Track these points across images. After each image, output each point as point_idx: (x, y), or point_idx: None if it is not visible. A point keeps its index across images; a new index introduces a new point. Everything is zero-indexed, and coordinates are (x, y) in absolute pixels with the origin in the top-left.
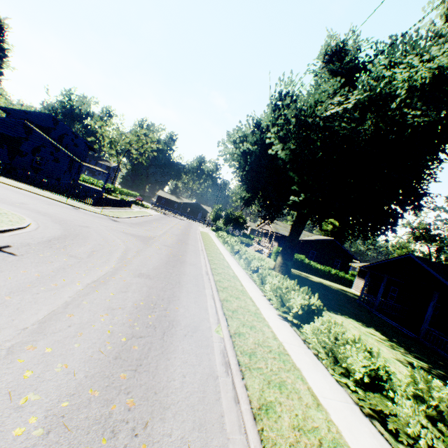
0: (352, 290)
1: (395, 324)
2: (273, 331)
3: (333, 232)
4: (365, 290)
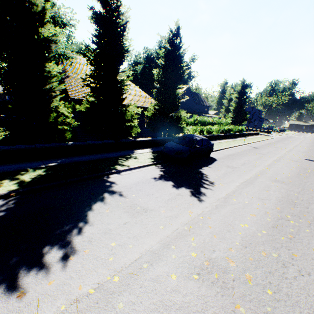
0: None
1: None
2: None
3: None
4: None
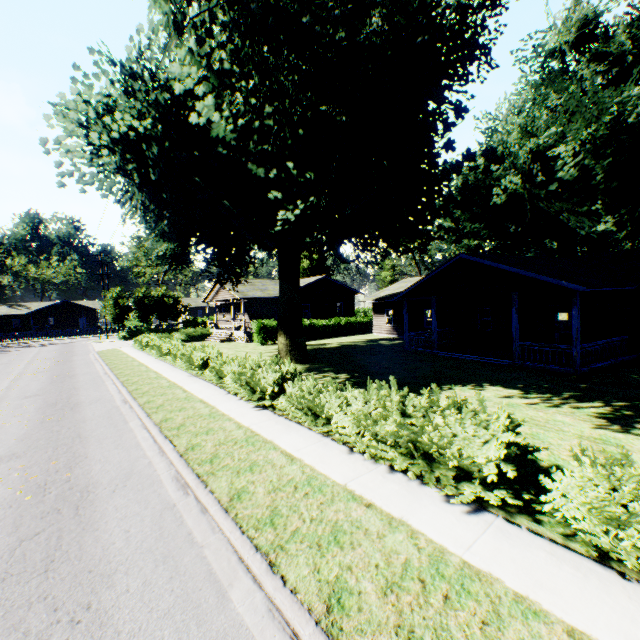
0: (375, 335)
1: (476, 357)
2: (568, 626)
3: (313, 268)
4: (392, 327)
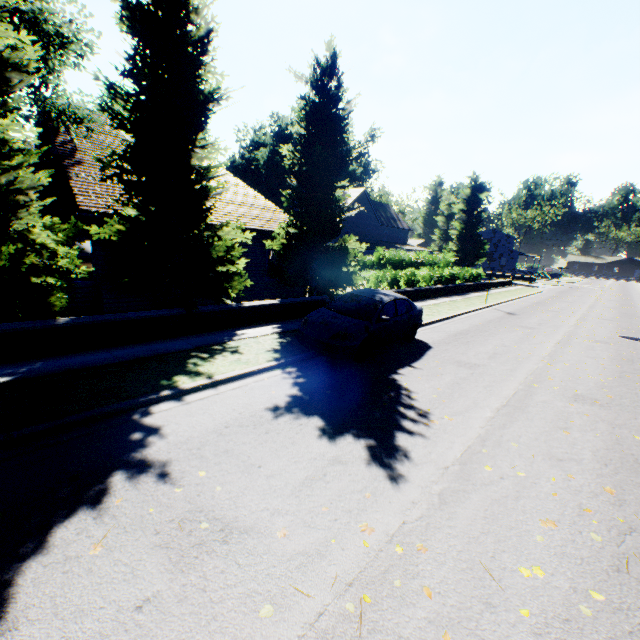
0: None
1: None
2: None
3: None
4: None
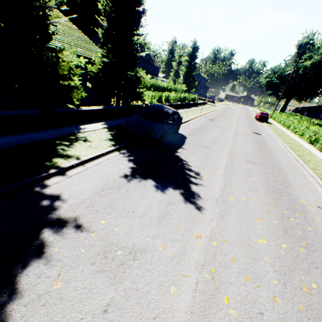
0: None
1: None
2: None
3: None
4: None
